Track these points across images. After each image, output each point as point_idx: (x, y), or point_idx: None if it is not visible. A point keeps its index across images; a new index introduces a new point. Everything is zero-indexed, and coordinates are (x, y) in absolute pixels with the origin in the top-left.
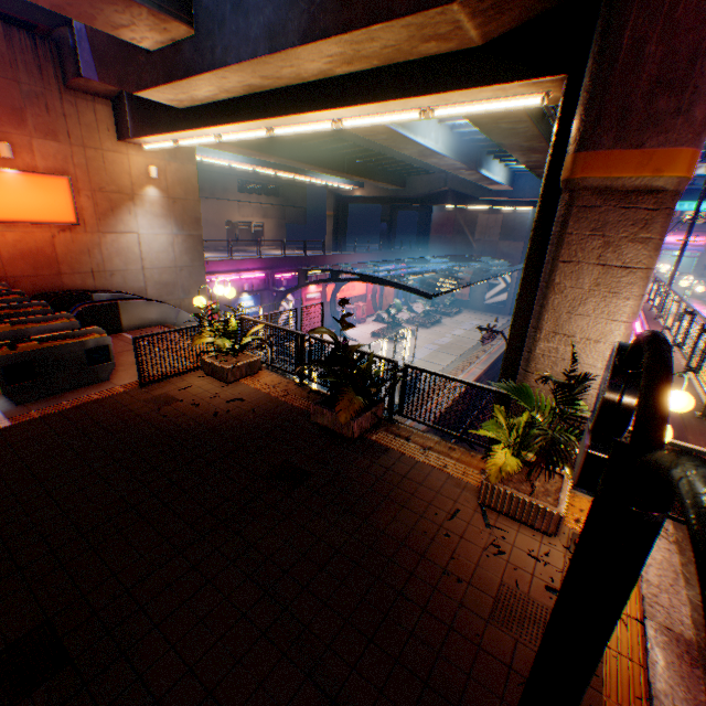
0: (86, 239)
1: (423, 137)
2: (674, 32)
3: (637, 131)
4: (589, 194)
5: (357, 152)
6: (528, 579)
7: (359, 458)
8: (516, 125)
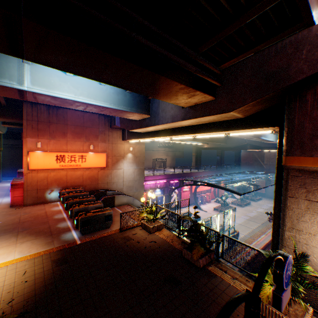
0: (107, 171)
1: None
2: (314, 120)
3: (308, 150)
4: (294, 171)
5: None
6: None
7: (202, 277)
8: None
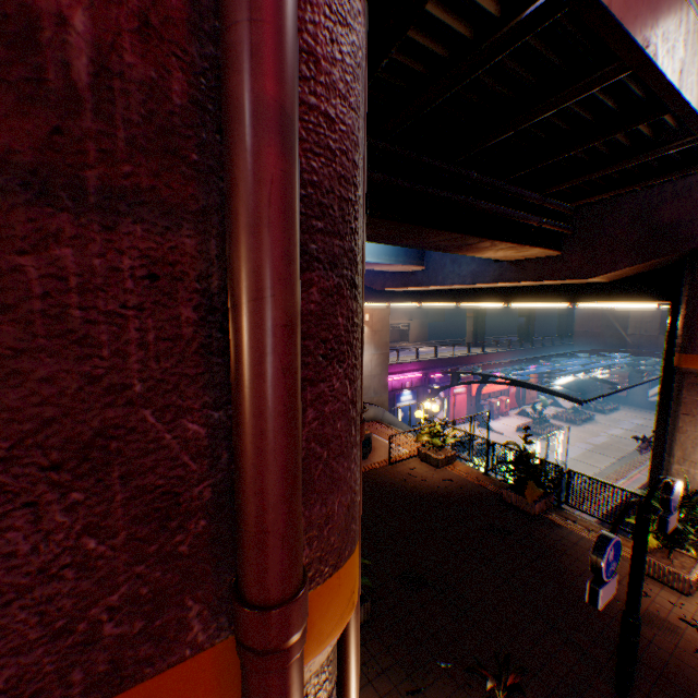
0: None
1: None
2: None
3: None
4: (692, 376)
5: None
6: (665, 611)
7: (540, 527)
8: None
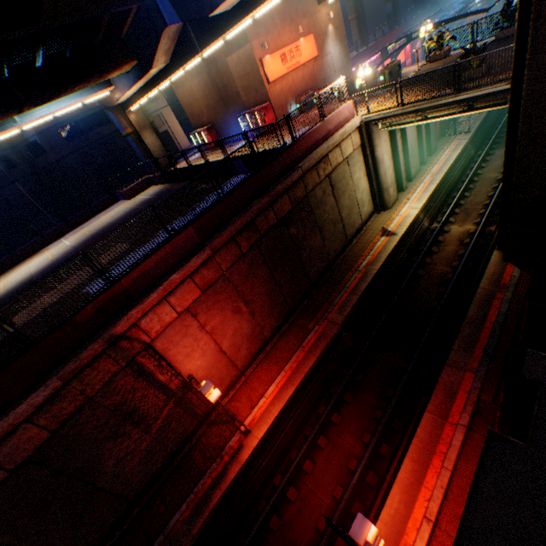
0: (319, 64)
1: None
2: None
3: None
4: None
5: None
6: None
7: None
8: None
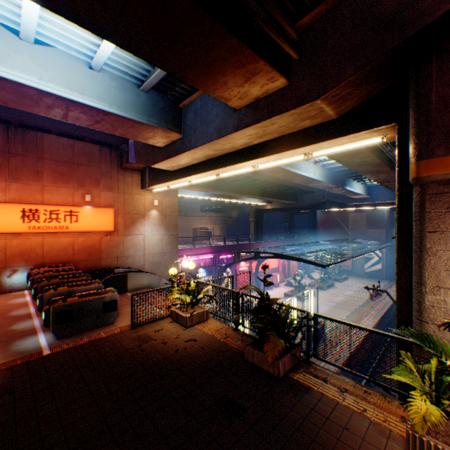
0: (117, 239)
1: (305, 172)
2: None
3: None
4: (436, 185)
5: (267, 185)
6: None
7: (284, 395)
8: (365, 158)
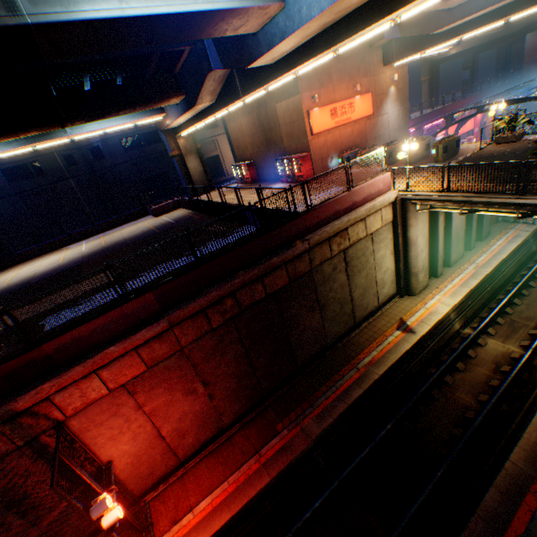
0: (372, 122)
1: None
2: None
3: None
4: None
5: None
6: None
7: None
8: None
